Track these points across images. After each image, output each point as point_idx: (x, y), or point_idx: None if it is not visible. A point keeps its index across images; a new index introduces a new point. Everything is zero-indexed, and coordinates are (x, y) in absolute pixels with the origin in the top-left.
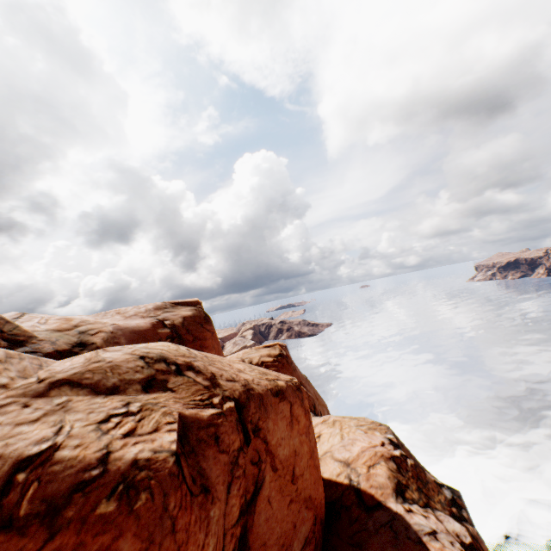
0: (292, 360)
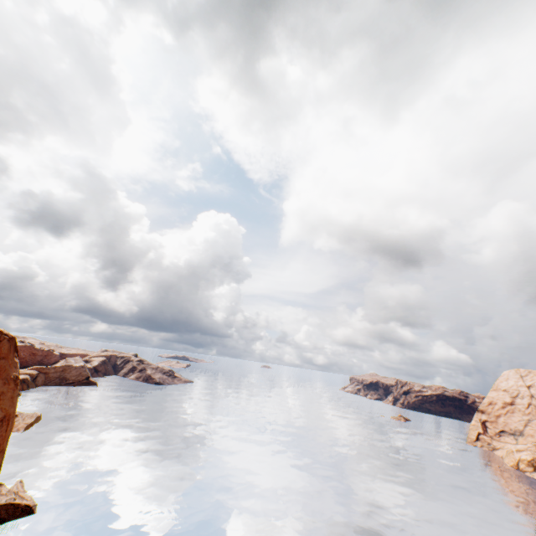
0: (1, 350)
